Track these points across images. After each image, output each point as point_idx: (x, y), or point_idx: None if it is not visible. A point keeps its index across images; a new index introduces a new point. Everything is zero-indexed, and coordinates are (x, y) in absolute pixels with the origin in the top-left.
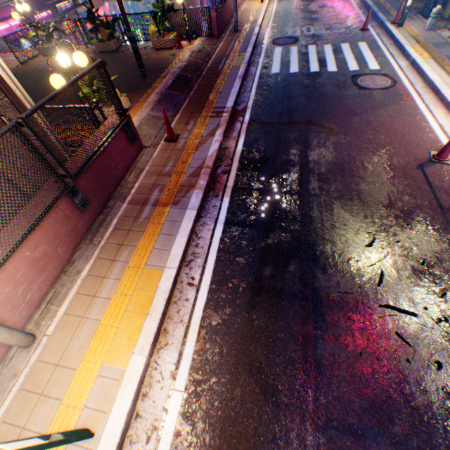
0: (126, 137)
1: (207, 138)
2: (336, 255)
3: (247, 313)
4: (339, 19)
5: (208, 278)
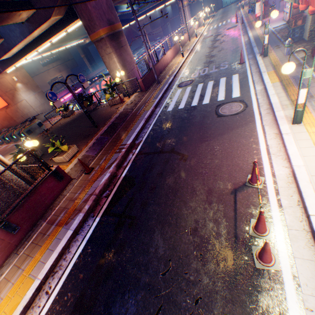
0: (55, 179)
1: (105, 170)
2: (137, 280)
3: None
4: (228, 57)
5: (58, 289)
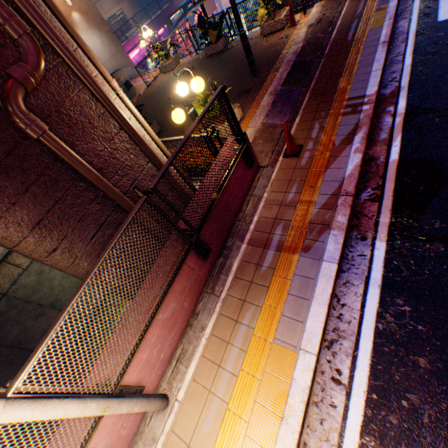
0: (242, 163)
1: (340, 148)
2: None
3: None
4: None
5: (362, 378)
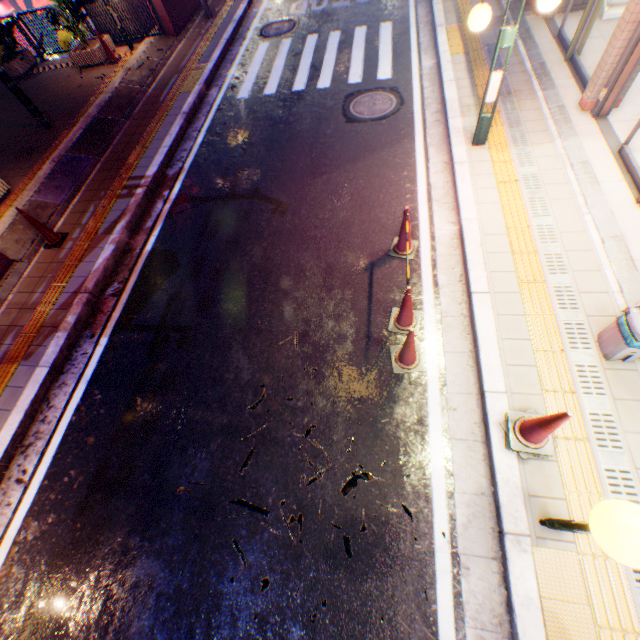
0: None
1: (102, 238)
2: (208, 425)
3: (74, 520)
4: None
5: (44, 470)
